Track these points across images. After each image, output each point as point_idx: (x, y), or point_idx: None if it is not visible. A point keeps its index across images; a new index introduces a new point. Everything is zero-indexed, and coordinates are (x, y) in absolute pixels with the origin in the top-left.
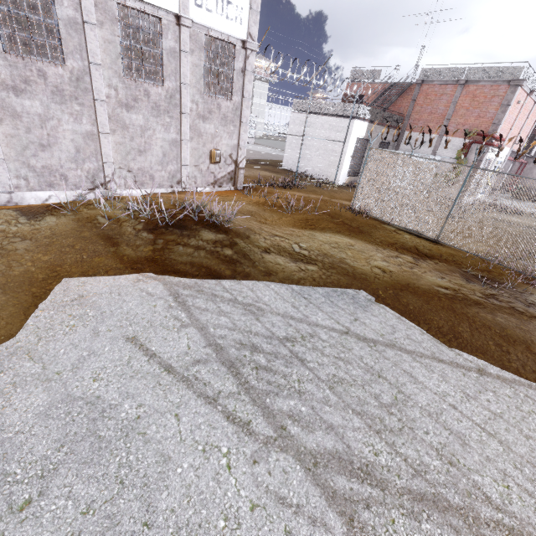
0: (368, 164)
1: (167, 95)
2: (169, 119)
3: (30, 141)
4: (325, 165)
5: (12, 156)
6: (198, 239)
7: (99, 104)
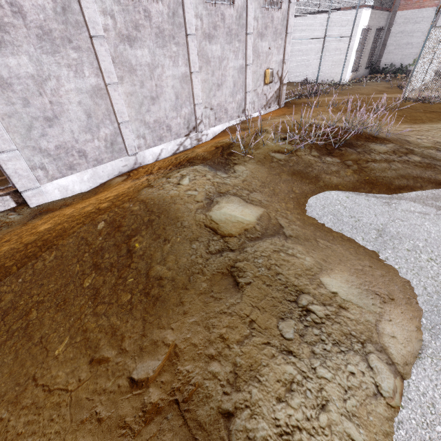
0: (428, 46)
1: (237, 15)
2: (238, 43)
3: (144, 97)
4: (327, 66)
5: (132, 116)
6: (377, 152)
7: (190, 39)
